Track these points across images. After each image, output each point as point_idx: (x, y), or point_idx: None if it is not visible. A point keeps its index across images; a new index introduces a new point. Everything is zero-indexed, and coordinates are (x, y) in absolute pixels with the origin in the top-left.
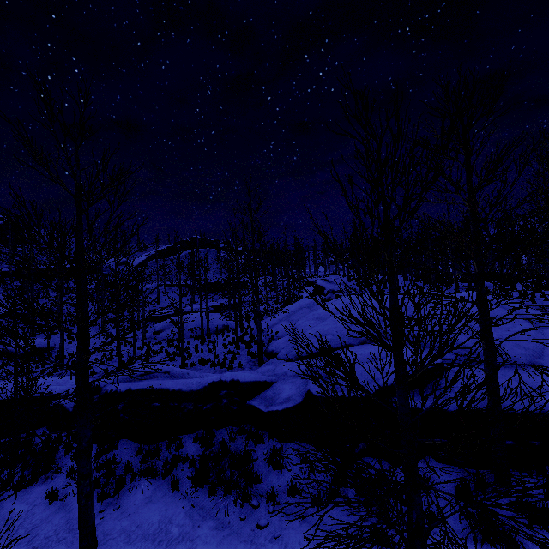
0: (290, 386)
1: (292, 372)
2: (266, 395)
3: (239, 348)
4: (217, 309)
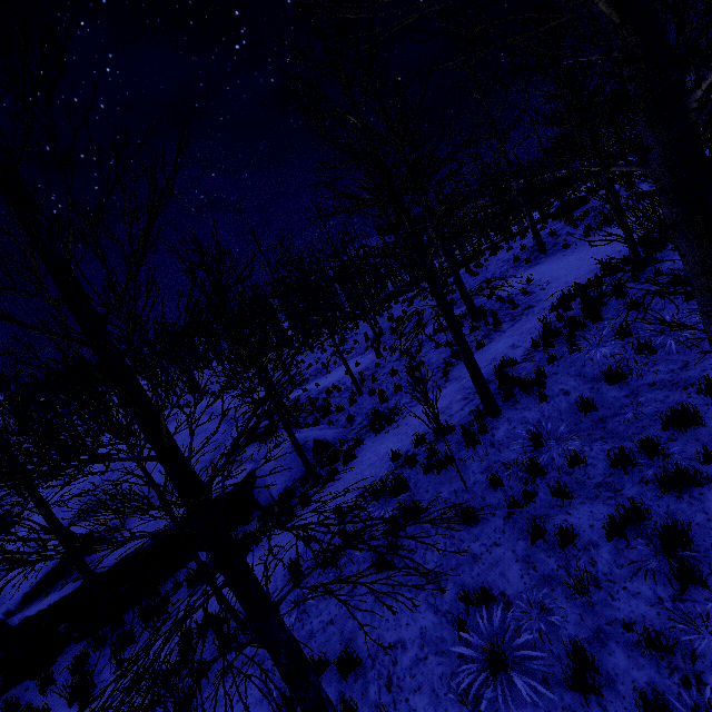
0: None
1: None
2: None
3: None
4: None
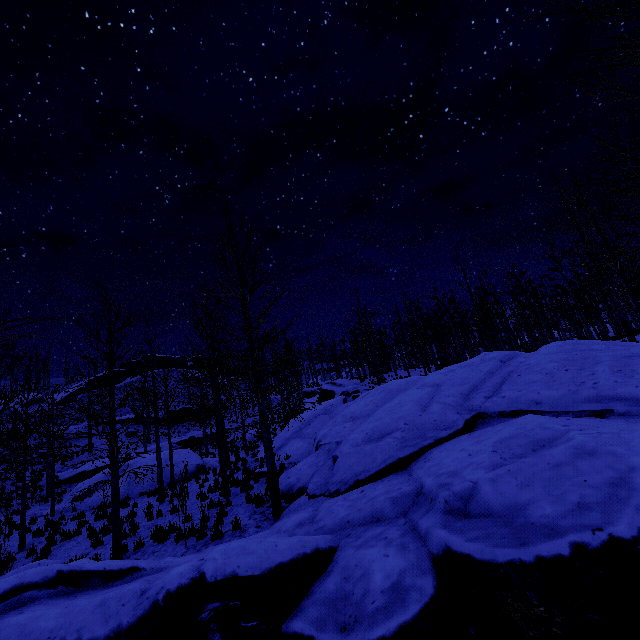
0: (381, 549)
1: (360, 514)
2: (327, 589)
3: (229, 494)
4: (186, 445)
